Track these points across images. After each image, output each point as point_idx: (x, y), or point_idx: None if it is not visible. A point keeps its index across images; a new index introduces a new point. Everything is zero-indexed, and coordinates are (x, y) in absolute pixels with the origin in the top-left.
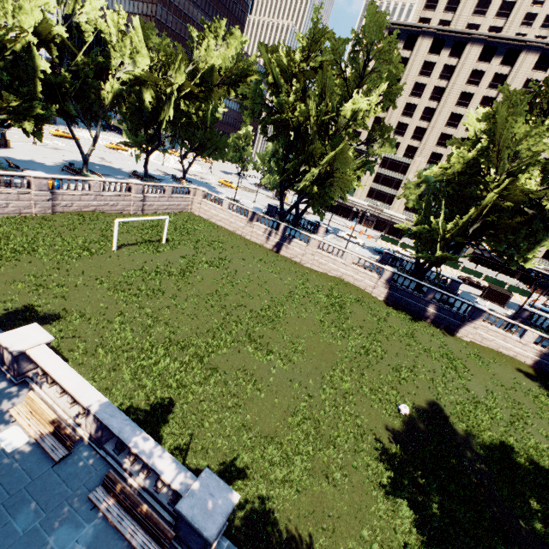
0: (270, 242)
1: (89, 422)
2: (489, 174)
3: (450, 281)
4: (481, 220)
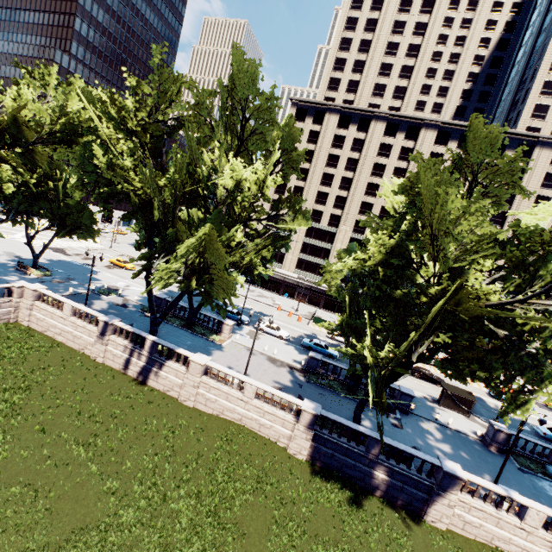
0: (133, 366)
1: None
2: (423, 265)
3: (399, 393)
4: (428, 339)
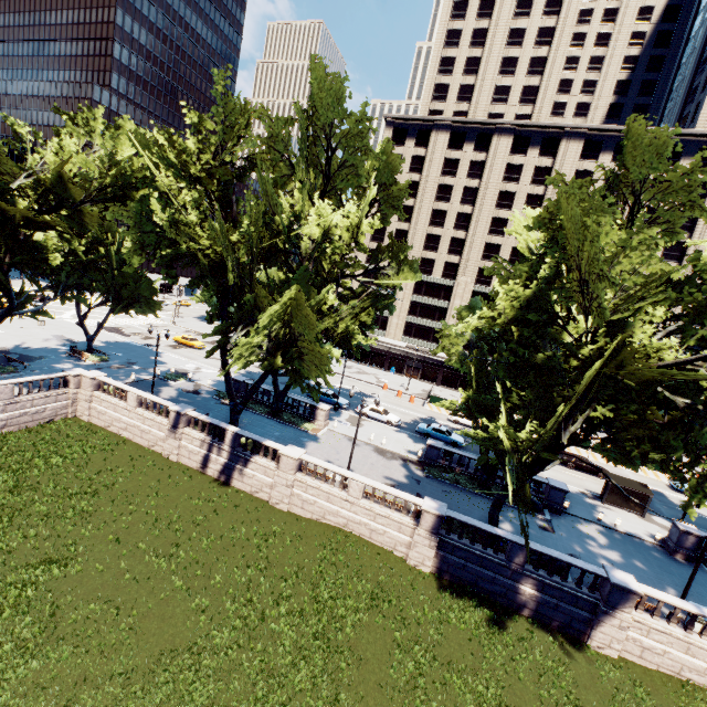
0: (213, 464)
1: None
2: (572, 320)
3: (547, 488)
4: (582, 415)
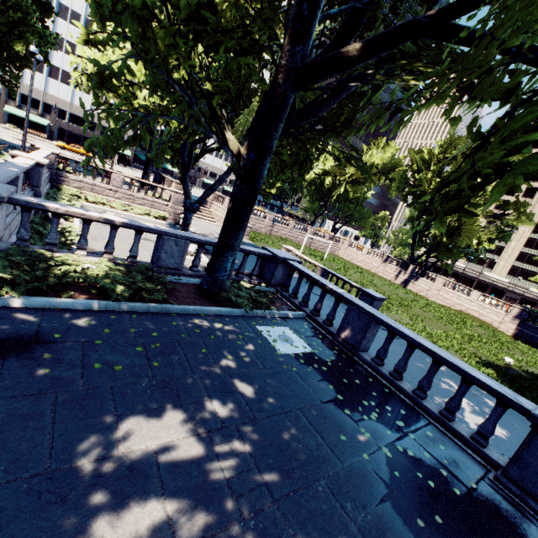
0: (399, 279)
1: (318, 273)
2: None
3: None
4: None
